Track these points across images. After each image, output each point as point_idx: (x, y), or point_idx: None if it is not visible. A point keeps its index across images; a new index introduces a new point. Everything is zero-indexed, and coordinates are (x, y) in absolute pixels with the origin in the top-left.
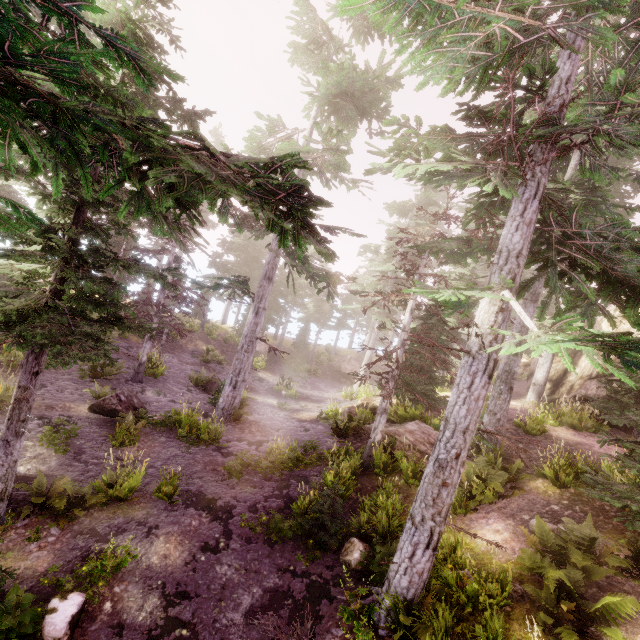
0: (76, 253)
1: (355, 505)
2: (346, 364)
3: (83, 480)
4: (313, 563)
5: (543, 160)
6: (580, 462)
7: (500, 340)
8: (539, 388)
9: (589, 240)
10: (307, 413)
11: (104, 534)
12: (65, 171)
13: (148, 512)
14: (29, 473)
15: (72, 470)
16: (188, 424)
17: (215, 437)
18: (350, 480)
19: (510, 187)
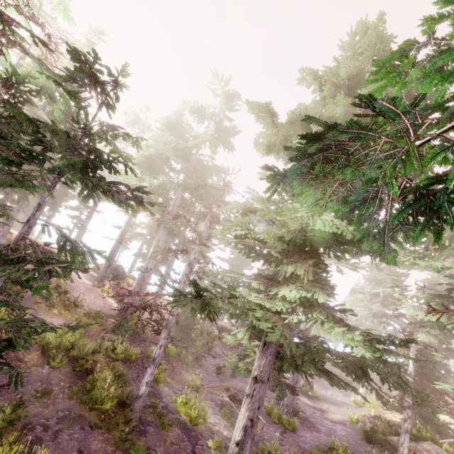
0: None
1: None
2: None
3: None
4: None
5: None
6: None
7: None
8: None
9: None
10: (333, 415)
11: None
12: None
13: None
14: (228, 436)
15: None
16: (277, 415)
17: (293, 428)
18: None
19: None
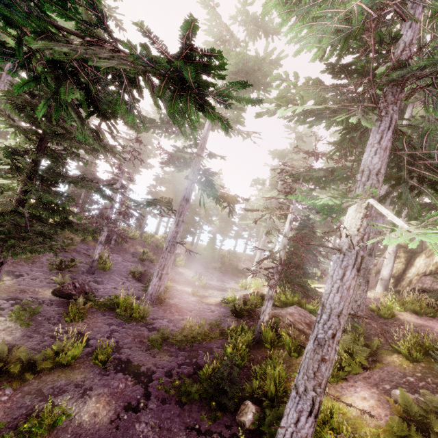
0: (36, 171)
1: (249, 372)
2: (242, 263)
3: (39, 348)
4: (215, 422)
5: (395, 100)
6: (427, 341)
7: (365, 240)
8: (385, 282)
9: (437, 159)
10: (213, 298)
11: (47, 394)
12: (28, 108)
13: (85, 376)
14: None
15: (31, 340)
16: (124, 305)
17: (143, 316)
18: (245, 352)
19: (369, 120)
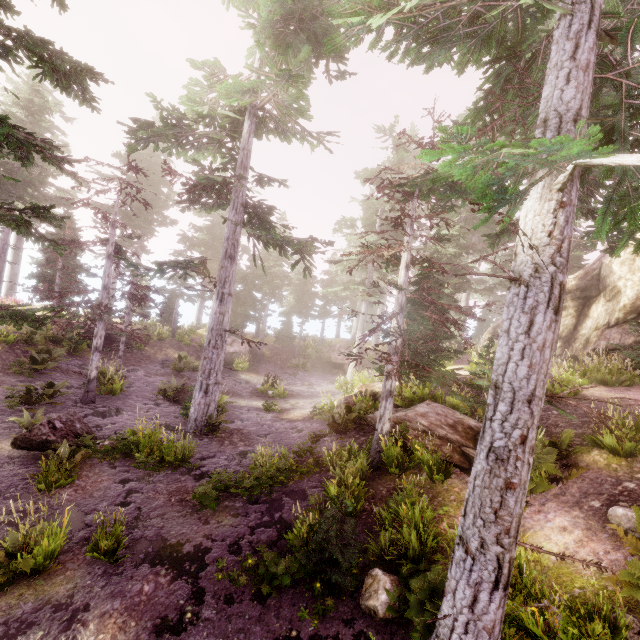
0: None
1: (370, 519)
2: (336, 354)
3: None
4: (324, 618)
5: None
6: None
7: (565, 252)
8: None
9: None
10: (299, 411)
11: None
12: None
13: (76, 584)
14: None
15: None
16: (148, 445)
17: (184, 456)
18: (359, 487)
19: (555, 6)
